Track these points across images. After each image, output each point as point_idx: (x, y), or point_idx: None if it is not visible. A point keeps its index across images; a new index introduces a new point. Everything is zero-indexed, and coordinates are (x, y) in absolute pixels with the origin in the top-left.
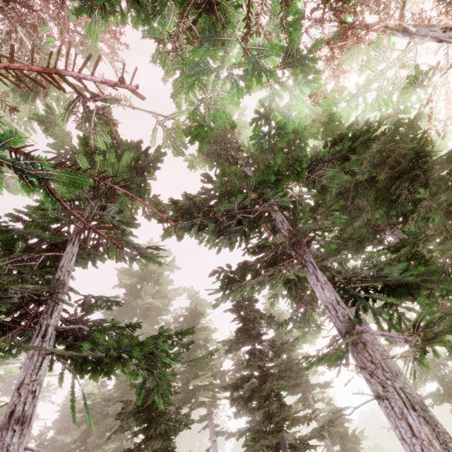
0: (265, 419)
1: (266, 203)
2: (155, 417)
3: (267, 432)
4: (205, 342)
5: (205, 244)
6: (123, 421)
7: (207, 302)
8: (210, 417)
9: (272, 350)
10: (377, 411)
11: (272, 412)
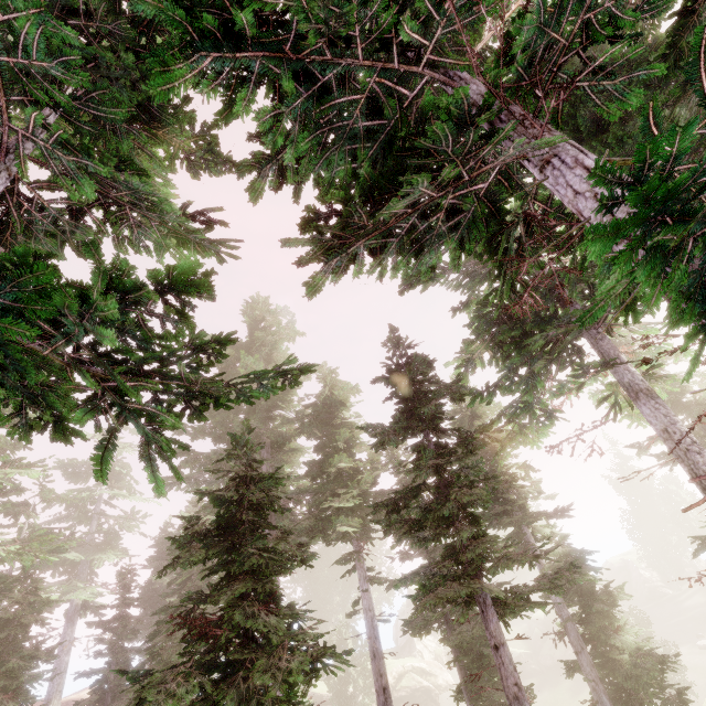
0: (448, 557)
1: (440, 16)
2: (244, 546)
3: (449, 576)
4: (348, 447)
5: (289, 156)
6: (184, 548)
7: (351, 385)
8: (359, 556)
9: (462, 444)
10: (634, 563)
11: (461, 545)
